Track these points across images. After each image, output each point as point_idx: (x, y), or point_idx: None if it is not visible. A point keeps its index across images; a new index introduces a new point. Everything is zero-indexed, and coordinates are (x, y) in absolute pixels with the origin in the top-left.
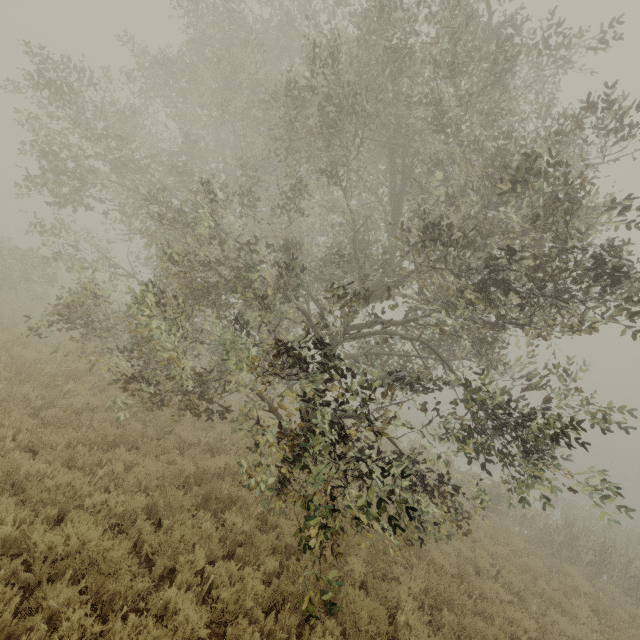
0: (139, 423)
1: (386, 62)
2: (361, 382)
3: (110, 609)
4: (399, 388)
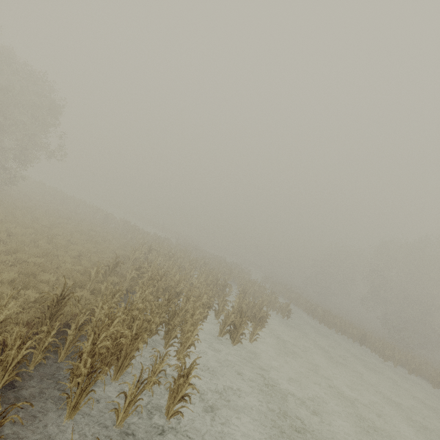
0: None
1: None
2: None
3: None
4: None
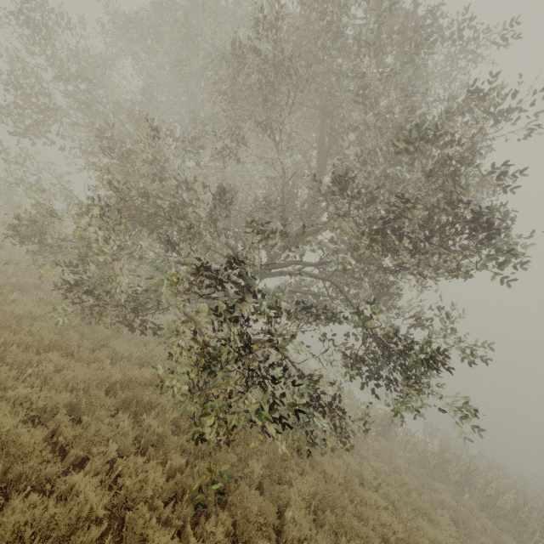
0: (77, 334)
1: (320, 33)
2: (269, 304)
3: (15, 489)
4: (305, 316)
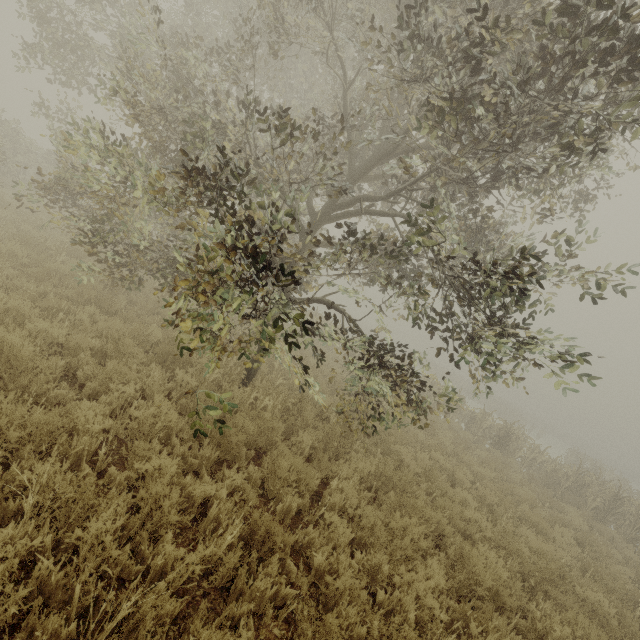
0: (125, 298)
1: None
2: (287, 210)
3: (22, 401)
4: (356, 249)
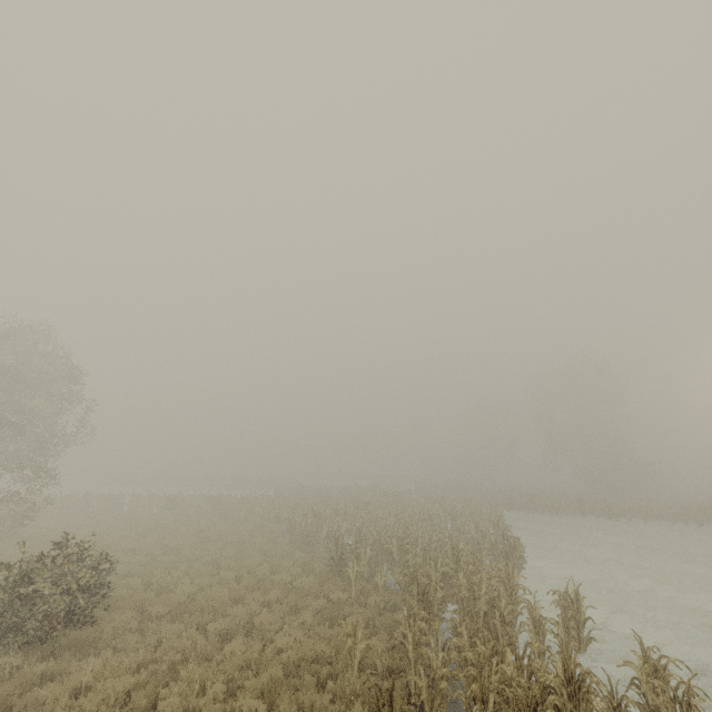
0: None
1: None
2: None
3: None
4: None
